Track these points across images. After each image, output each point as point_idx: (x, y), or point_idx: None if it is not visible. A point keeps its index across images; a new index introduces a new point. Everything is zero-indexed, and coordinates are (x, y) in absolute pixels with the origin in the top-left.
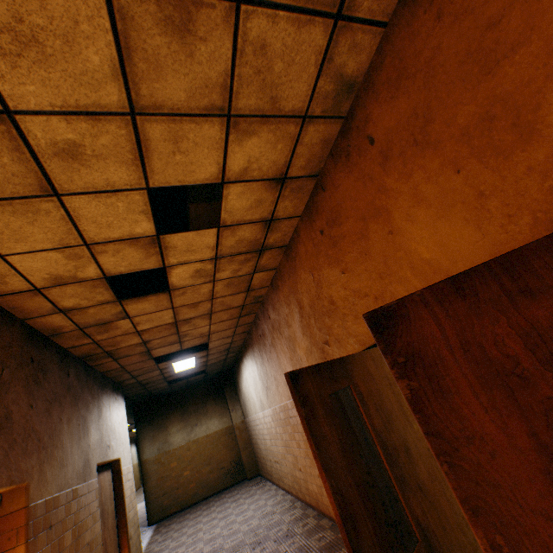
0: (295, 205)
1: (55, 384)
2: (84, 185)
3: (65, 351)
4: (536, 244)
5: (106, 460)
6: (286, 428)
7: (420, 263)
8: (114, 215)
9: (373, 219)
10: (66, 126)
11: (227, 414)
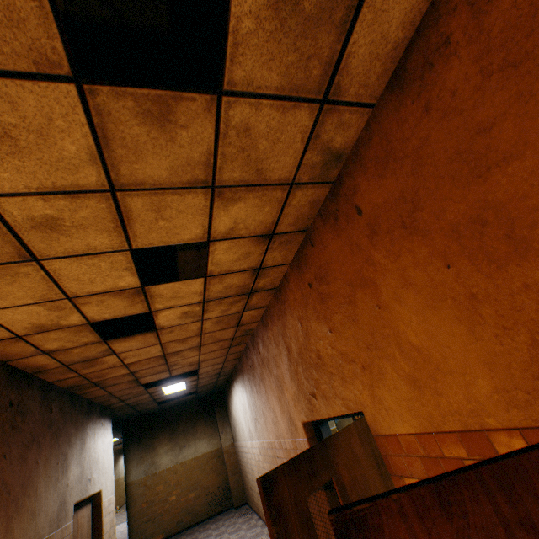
0: (284, 255)
1: (35, 424)
2: (64, 250)
3: (49, 385)
4: (538, 455)
5: (85, 497)
6: (273, 466)
7: (408, 346)
8: (97, 273)
9: (361, 288)
10: (43, 204)
11: (217, 435)
